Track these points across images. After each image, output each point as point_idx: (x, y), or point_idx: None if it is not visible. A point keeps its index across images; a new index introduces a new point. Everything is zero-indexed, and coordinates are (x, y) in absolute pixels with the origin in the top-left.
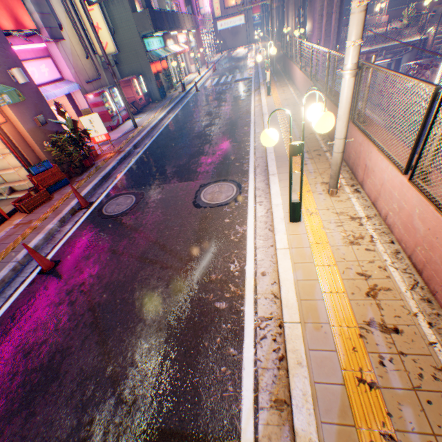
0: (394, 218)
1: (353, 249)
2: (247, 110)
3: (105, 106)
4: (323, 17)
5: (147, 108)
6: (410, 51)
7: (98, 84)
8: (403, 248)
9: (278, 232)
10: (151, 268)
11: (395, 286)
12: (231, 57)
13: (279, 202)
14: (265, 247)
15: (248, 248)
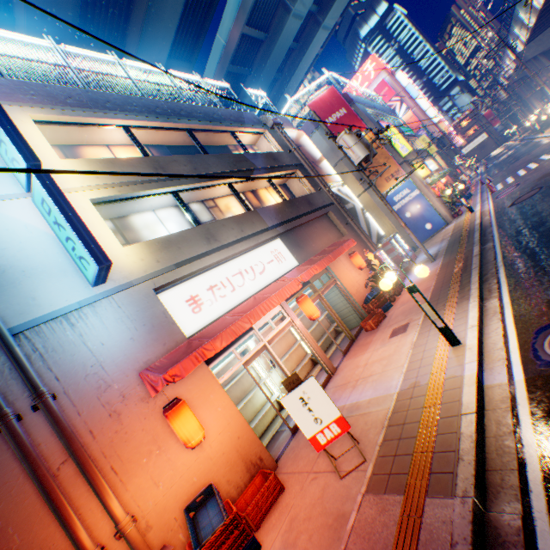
0: None
1: None
2: (531, 144)
3: None
4: None
5: None
6: None
7: None
8: None
9: None
10: (524, 161)
11: None
12: (489, 158)
13: None
14: None
15: None
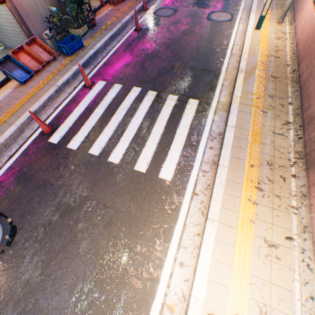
0: (299, 30)
1: (276, 41)
2: None
3: None
4: None
5: None
6: None
7: None
8: (296, 42)
9: (248, 32)
10: (187, 37)
11: (285, 51)
12: None
13: (252, 23)
14: (239, 38)
15: (232, 38)
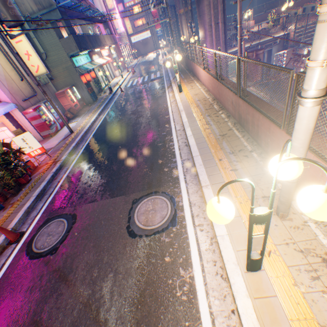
0: None
1: None
2: (165, 106)
3: (42, 118)
4: (212, 26)
5: (82, 111)
6: (278, 43)
7: (35, 100)
8: None
9: (238, 292)
10: None
11: None
12: (144, 61)
13: (223, 230)
14: (224, 314)
15: (203, 317)
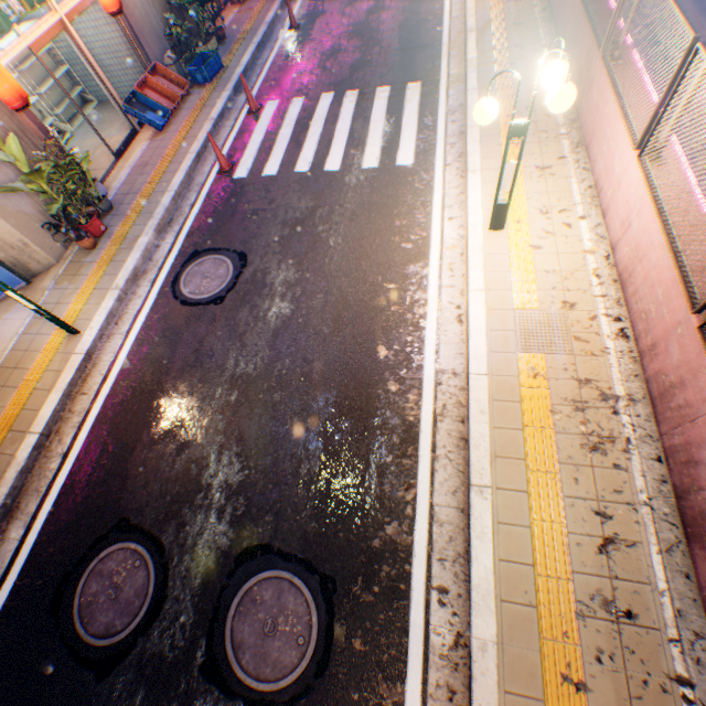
0: None
1: None
2: None
3: None
4: None
5: None
6: None
7: None
8: None
9: None
10: (377, 17)
11: None
12: None
13: None
14: None
15: None
